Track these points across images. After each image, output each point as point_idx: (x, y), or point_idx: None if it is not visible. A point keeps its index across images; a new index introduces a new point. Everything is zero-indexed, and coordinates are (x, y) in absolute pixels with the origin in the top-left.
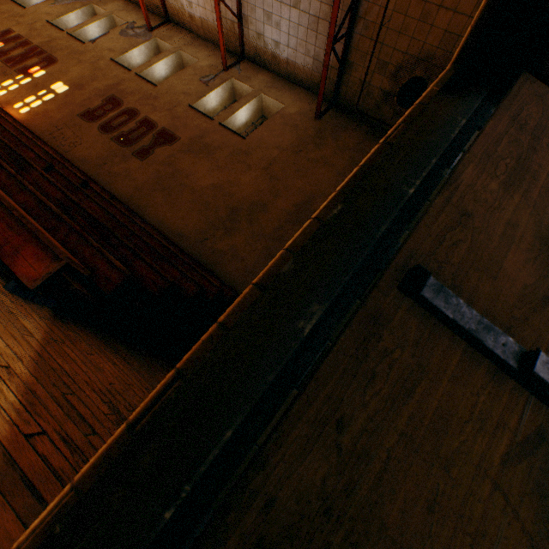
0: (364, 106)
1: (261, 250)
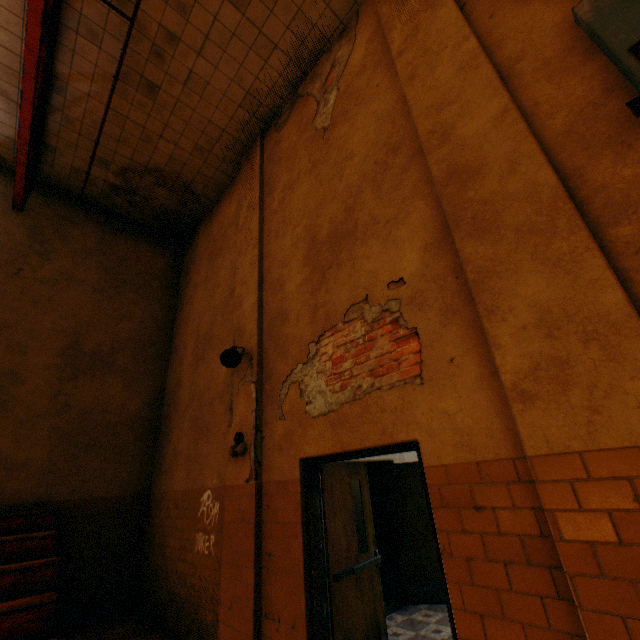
0: (88, 192)
1: (47, 435)
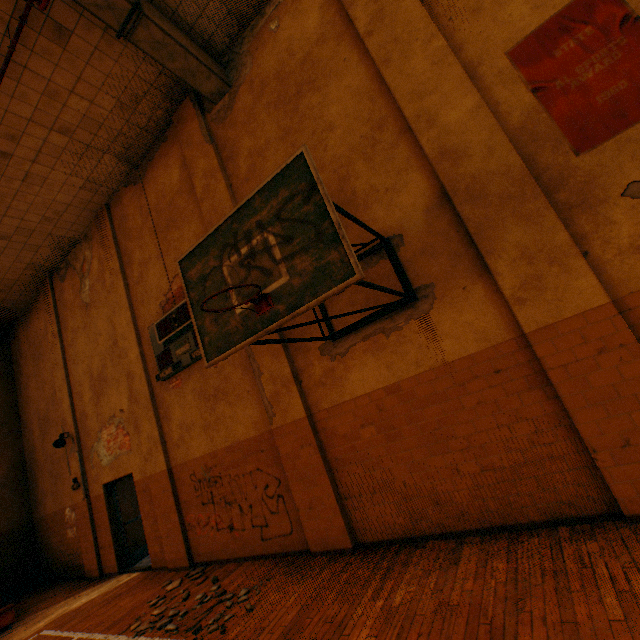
0: None
1: None
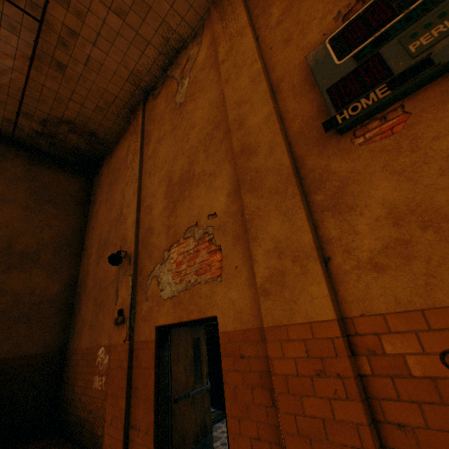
0: (17, 135)
1: None
